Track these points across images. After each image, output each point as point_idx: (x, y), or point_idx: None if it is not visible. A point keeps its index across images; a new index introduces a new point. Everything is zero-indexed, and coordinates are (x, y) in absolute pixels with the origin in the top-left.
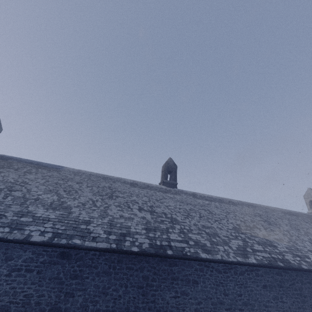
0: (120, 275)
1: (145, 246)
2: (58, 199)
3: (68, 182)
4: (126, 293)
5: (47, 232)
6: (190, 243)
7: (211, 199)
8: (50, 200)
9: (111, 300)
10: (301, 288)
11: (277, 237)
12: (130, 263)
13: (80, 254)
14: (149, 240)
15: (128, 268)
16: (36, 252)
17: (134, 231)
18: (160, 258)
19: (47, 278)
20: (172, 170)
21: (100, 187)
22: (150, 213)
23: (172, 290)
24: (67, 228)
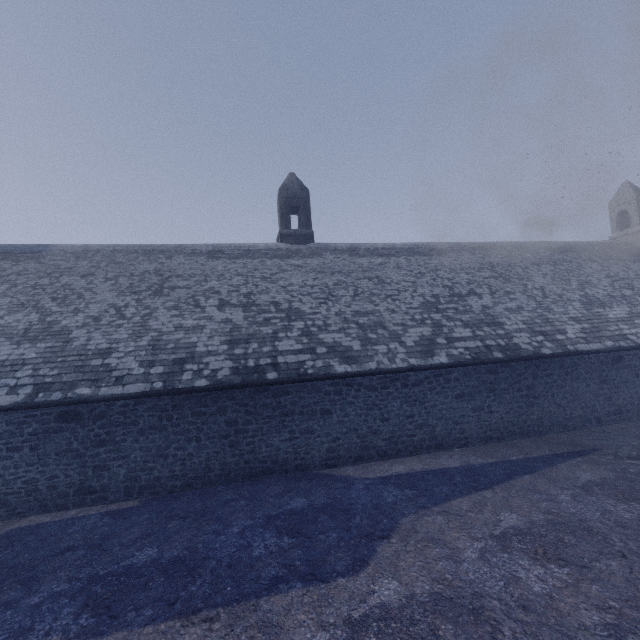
0: (184, 427)
1: (222, 374)
2: (41, 318)
3: (62, 279)
4: (200, 449)
5: (23, 386)
6: (318, 352)
7: (390, 252)
8: (23, 324)
9: (176, 462)
10: (530, 387)
11: (512, 305)
12: (198, 406)
13: (97, 410)
14: (234, 361)
15: (197, 414)
16: (14, 422)
17: (204, 351)
18: (255, 388)
19: (51, 454)
20: (299, 204)
21: (135, 276)
22: (244, 308)
23: (285, 431)
24: (63, 371)
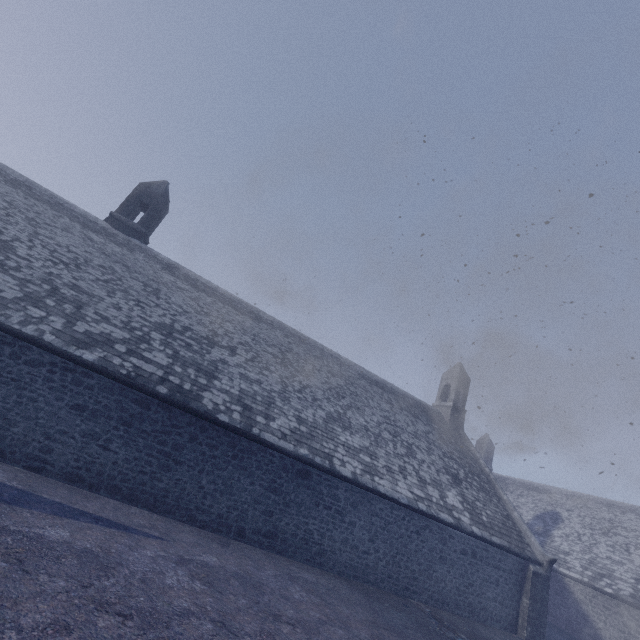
0: None
1: None
2: None
3: None
4: None
5: None
6: None
7: (207, 290)
8: None
9: None
10: (179, 447)
11: (254, 376)
12: None
13: None
14: None
15: None
16: None
17: None
18: None
19: None
20: (150, 204)
21: None
22: None
23: None
24: None
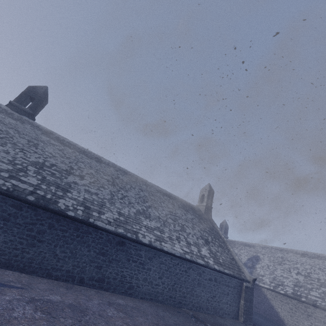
0: None
1: None
2: None
3: None
4: None
5: None
6: None
7: (70, 146)
8: None
9: None
10: (42, 232)
11: (94, 190)
12: None
13: None
14: None
15: None
16: None
17: None
18: None
19: None
20: (35, 98)
21: None
22: None
23: None
24: None
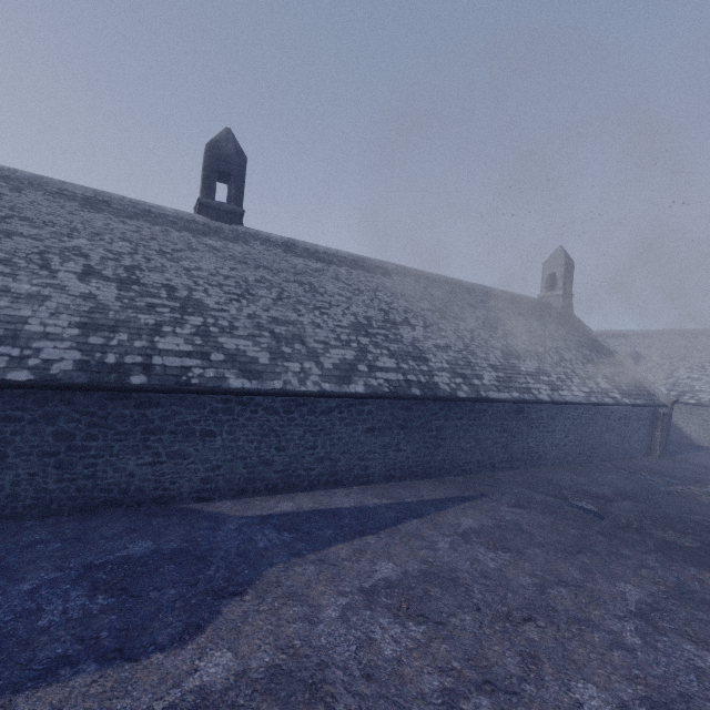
0: None
1: (60, 368)
2: None
3: None
4: (4, 468)
5: None
6: (212, 359)
7: (332, 260)
8: None
9: None
10: (440, 428)
11: (441, 342)
12: (9, 408)
13: None
14: (84, 352)
15: (5, 419)
16: None
17: (38, 332)
18: (110, 393)
19: None
20: (231, 172)
21: None
22: (121, 285)
23: (146, 453)
24: None
